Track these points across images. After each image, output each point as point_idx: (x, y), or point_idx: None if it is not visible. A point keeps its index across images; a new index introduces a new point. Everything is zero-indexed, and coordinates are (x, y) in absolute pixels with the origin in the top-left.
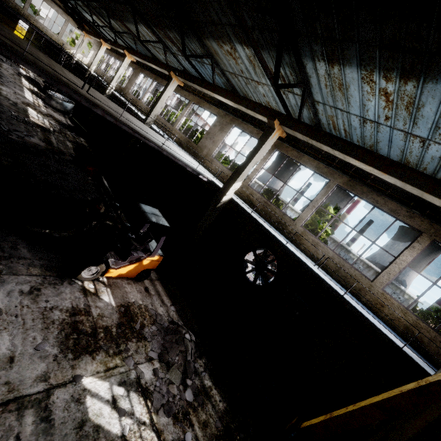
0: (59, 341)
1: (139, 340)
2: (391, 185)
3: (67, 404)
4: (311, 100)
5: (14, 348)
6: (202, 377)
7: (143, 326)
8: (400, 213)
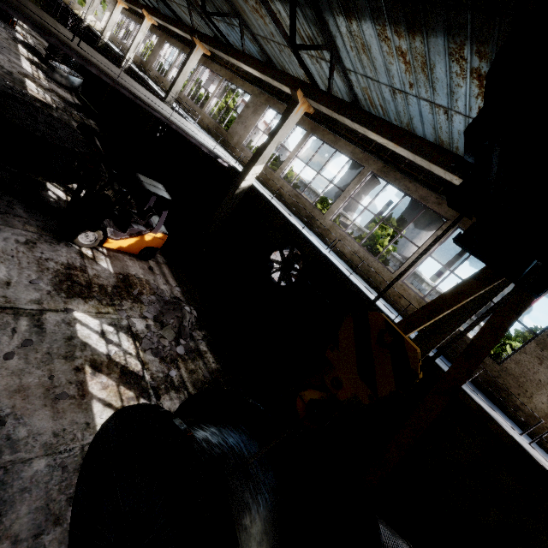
0: (53, 283)
1: (135, 302)
2: (424, 169)
3: (59, 323)
4: (342, 68)
5: (10, 277)
6: (199, 343)
7: (141, 294)
8: (429, 201)
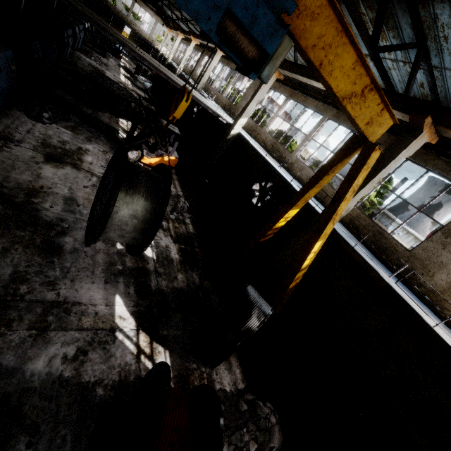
0: None
1: None
2: None
3: None
4: None
5: (93, 161)
6: (185, 219)
7: None
8: None
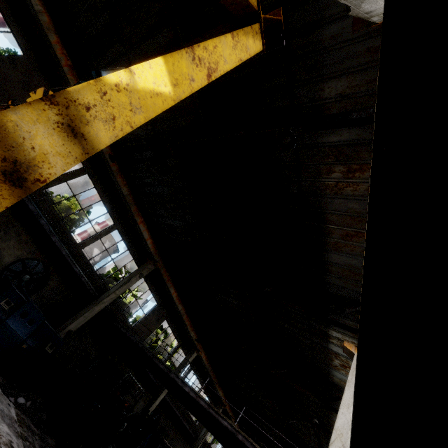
0: None
1: None
2: None
3: None
4: None
5: None
6: None
7: None
8: None
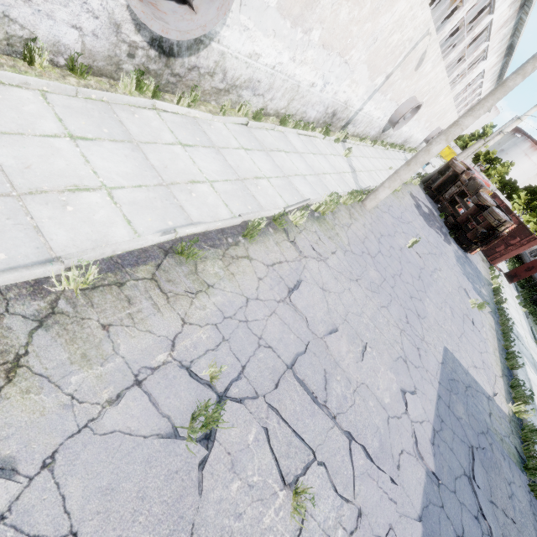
0: None
1: None
2: None
3: None
4: None
5: None
6: None
7: None
8: None
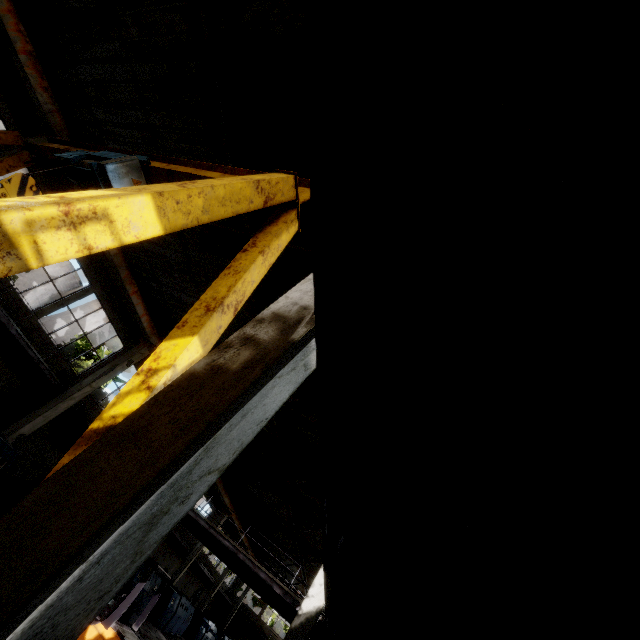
0: None
1: None
2: None
3: None
4: None
5: None
6: None
7: None
8: None
